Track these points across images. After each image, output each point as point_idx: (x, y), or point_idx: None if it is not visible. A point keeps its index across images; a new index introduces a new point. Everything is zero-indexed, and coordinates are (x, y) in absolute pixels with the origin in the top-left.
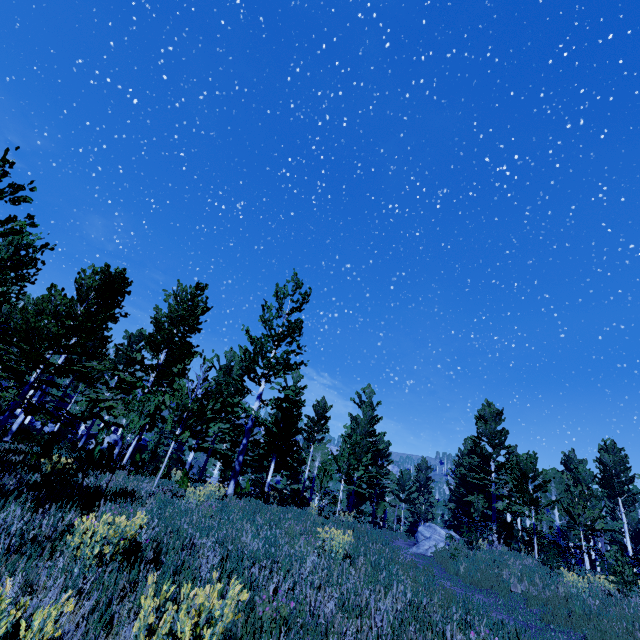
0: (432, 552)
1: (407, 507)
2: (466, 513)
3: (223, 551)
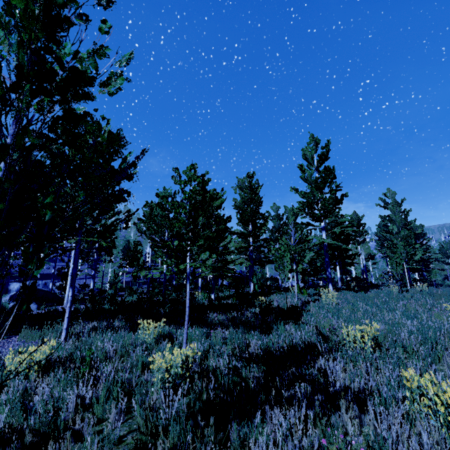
0: None
1: None
2: None
3: (408, 331)
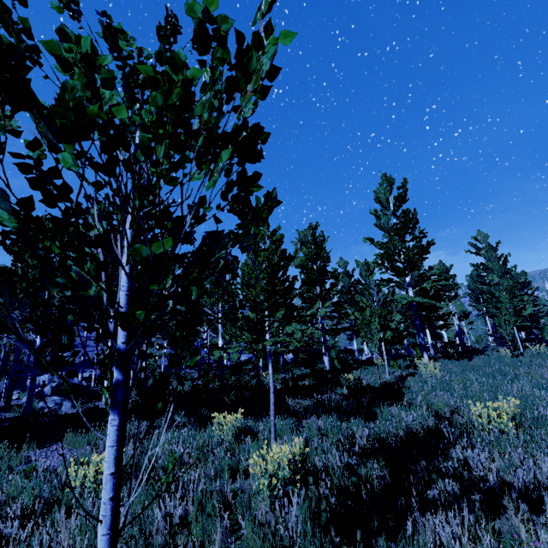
0: None
1: None
2: None
3: None
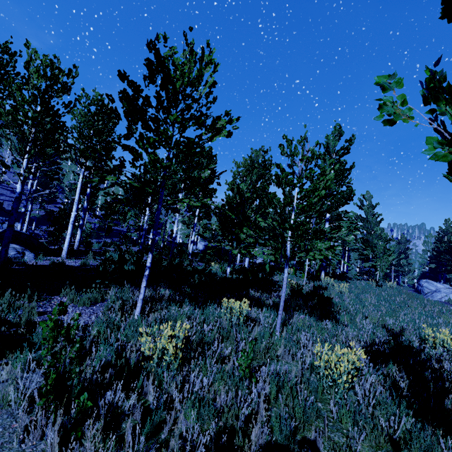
0: (445, 300)
1: (395, 268)
2: (451, 271)
3: None
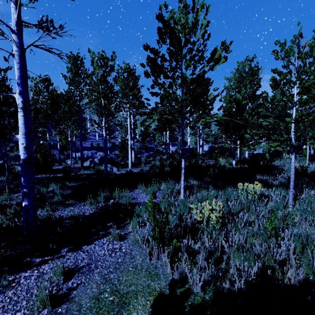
0: None
1: None
2: None
3: None
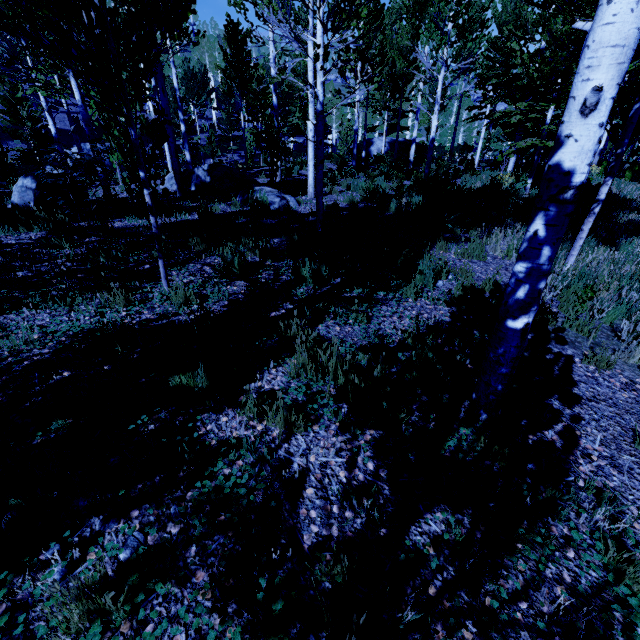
0: None
1: None
2: None
3: None
